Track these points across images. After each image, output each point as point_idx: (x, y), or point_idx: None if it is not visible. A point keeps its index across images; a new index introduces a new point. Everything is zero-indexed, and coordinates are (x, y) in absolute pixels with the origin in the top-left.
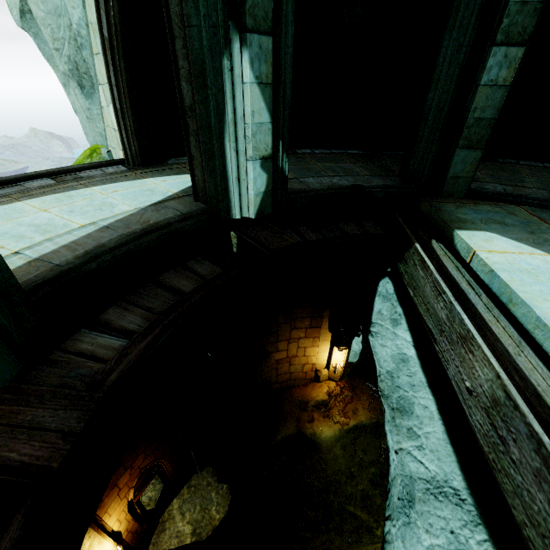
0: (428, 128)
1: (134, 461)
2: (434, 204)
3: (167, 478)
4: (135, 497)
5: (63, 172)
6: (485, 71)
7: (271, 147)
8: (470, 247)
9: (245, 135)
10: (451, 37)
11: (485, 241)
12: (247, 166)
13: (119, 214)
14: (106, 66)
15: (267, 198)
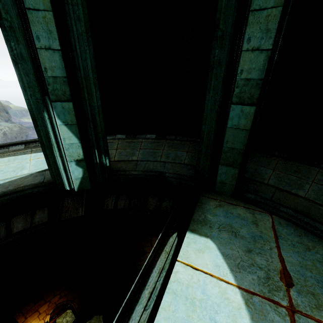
0: (204, 146)
1: (52, 298)
2: (203, 199)
3: (76, 312)
4: (51, 320)
5: (33, 141)
6: (229, 119)
7: (83, 154)
8: (179, 254)
9: (63, 149)
10: (210, 95)
11: (197, 250)
12: (68, 164)
13: (17, 176)
14: None
15: (85, 181)
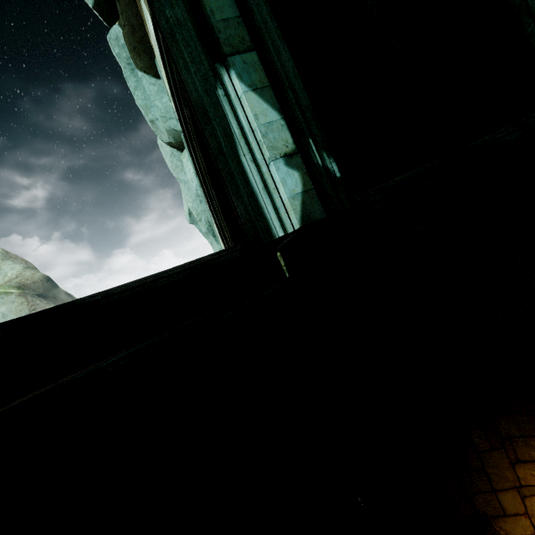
0: None
1: None
2: None
3: None
4: None
5: None
6: None
7: (293, 142)
8: None
9: (257, 141)
10: None
11: None
12: (271, 171)
13: None
14: (206, 200)
15: (311, 200)
